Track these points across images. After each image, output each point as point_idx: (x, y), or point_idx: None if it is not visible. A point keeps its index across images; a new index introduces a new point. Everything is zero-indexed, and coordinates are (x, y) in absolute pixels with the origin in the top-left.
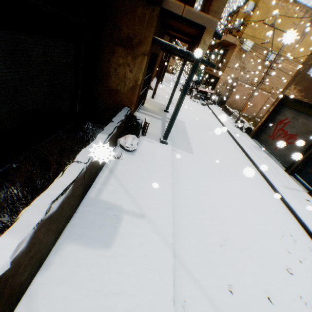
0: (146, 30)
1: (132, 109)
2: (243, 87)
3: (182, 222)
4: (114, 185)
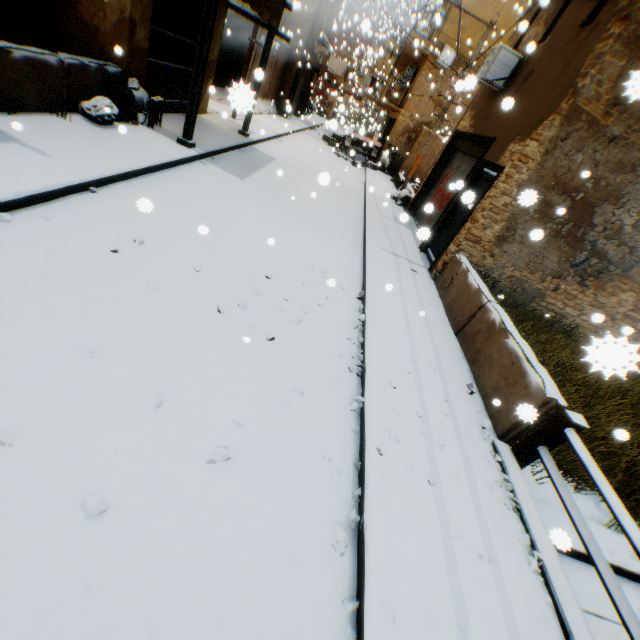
0: None
1: (125, 70)
2: (434, 138)
3: (125, 195)
4: (28, 126)
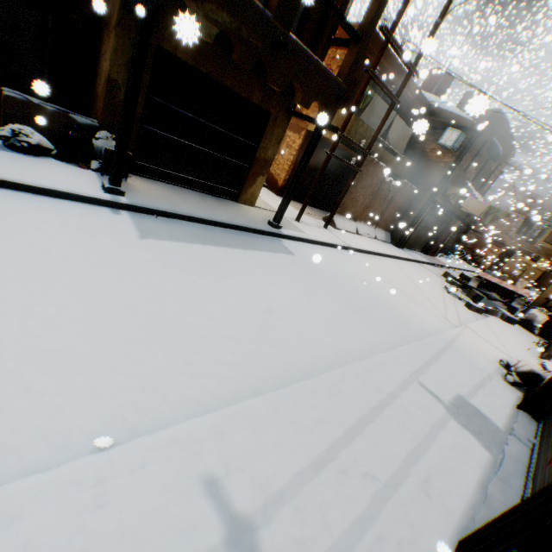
0: None
1: (100, 124)
2: None
3: None
4: None
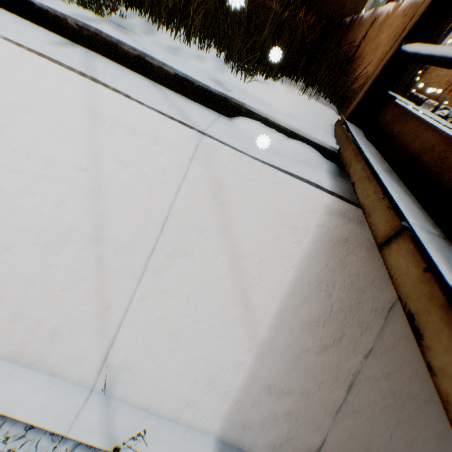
0: None
1: None
2: None
3: None
4: None
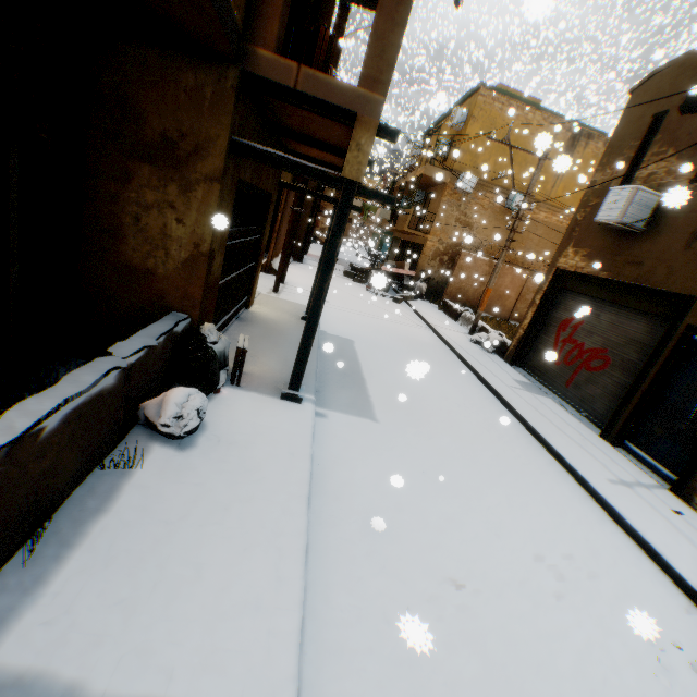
0: (211, 122)
1: (195, 318)
2: (475, 259)
3: (336, 688)
4: (80, 580)
